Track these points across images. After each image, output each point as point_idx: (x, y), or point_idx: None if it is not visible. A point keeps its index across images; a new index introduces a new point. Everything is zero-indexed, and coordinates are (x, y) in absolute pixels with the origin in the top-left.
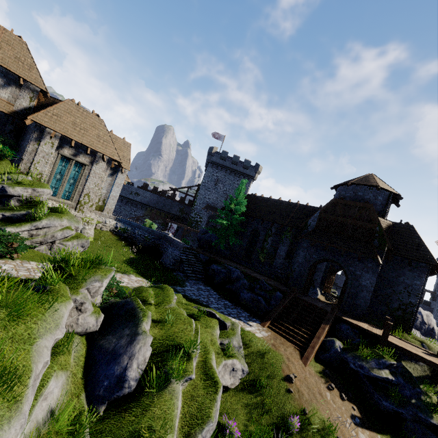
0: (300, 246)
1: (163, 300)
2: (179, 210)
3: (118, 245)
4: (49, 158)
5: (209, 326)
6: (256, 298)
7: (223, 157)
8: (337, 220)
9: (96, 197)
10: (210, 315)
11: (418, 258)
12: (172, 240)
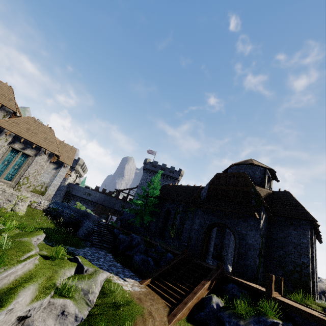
0: (195, 214)
1: (19, 236)
2: (121, 206)
3: (46, 221)
4: (1, 149)
5: (58, 265)
6: (146, 259)
7: (154, 165)
8: (221, 189)
9: (34, 180)
10: (74, 261)
11: (297, 216)
12: (91, 215)
